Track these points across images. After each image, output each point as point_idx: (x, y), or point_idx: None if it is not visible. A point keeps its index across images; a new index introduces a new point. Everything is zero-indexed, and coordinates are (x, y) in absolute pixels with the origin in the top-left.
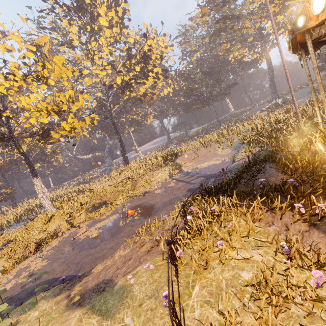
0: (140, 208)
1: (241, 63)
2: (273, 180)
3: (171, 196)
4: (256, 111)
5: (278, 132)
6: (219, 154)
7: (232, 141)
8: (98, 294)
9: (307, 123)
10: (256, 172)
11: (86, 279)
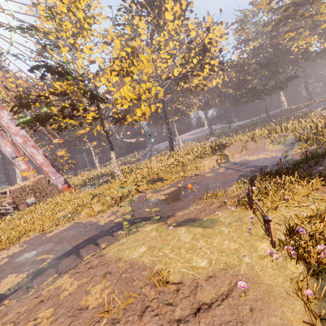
0: (196, 185)
1: (306, 53)
2: None
3: (224, 179)
4: (316, 108)
5: None
6: (269, 149)
7: (285, 138)
8: (191, 222)
9: None
10: (314, 164)
11: (173, 218)
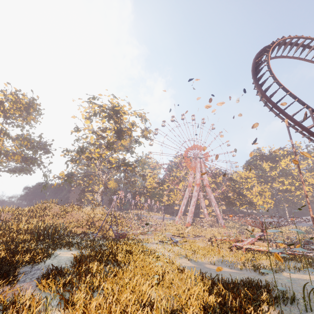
0: None
1: None
2: None
3: None
4: None
5: None
6: None
7: None
8: None
9: None
10: None
11: None
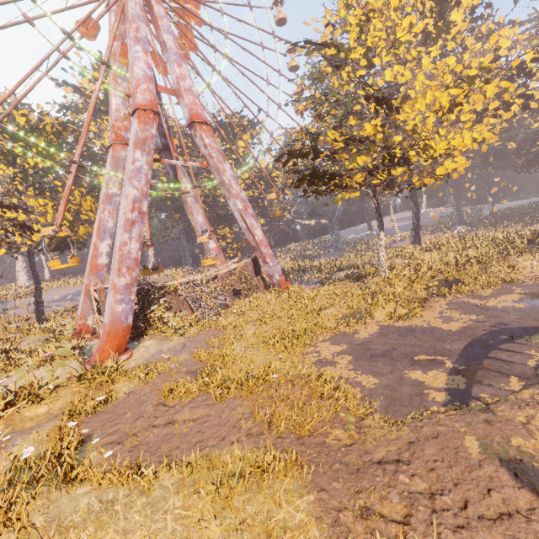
0: None
1: None
2: None
3: None
4: None
5: None
6: None
7: None
8: None
9: None
10: None
11: None
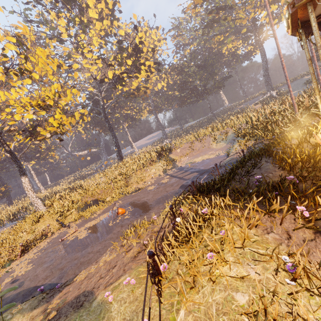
0: (131, 206)
1: (235, 56)
2: (270, 176)
3: (164, 193)
4: (250, 104)
5: (273, 124)
6: (213, 148)
7: (226, 135)
8: (75, 311)
9: (304, 114)
10: (252, 167)
11: (67, 289)
